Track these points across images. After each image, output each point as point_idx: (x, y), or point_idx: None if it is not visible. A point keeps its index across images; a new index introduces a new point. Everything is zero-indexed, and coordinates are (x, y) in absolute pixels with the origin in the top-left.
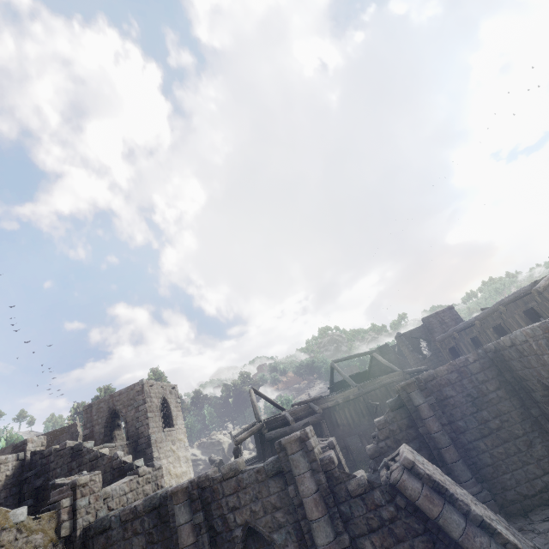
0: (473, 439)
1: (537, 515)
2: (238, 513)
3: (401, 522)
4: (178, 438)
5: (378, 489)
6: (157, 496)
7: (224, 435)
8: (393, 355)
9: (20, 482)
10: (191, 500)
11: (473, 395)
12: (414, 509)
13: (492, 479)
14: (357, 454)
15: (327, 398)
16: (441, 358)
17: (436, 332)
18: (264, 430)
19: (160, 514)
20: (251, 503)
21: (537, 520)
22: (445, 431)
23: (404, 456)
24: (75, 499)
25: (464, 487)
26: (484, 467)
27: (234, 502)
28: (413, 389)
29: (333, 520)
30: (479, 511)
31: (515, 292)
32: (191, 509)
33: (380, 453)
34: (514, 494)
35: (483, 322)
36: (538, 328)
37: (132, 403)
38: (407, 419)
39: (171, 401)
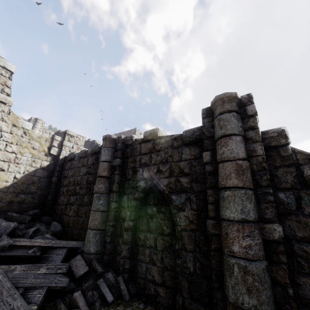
0: None
1: None
2: (147, 169)
3: None
4: None
5: None
6: (98, 145)
7: None
8: None
9: None
10: (115, 149)
11: None
12: None
13: None
14: None
15: None
16: None
17: None
18: None
19: (97, 157)
20: (160, 163)
21: None
22: None
23: None
24: (63, 139)
25: None
26: None
27: (146, 160)
28: None
29: (259, 201)
30: None
31: None
32: (113, 155)
33: None
34: None
35: None
36: None
37: None
38: None
39: None
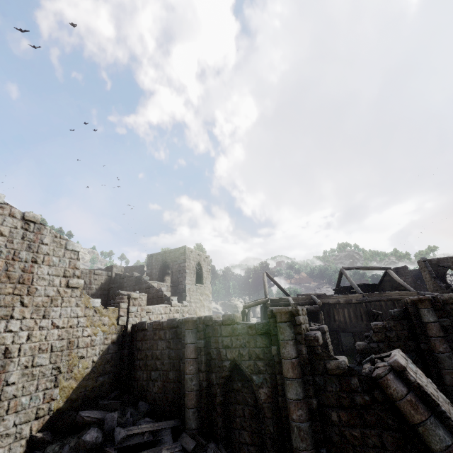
0: None
1: None
2: (229, 351)
3: (373, 412)
4: (205, 293)
5: (357, 377)
6: (176, 320)
7: (240, 302)
8: (410, 278)
9: (108, 289)
10: (197, 330)
11: None
12: (392, 407)
13: None
14: (347, 348)
15: (329, 295)
16: None
17: None
18: (268, 304)
19: (177, 332)
20: (240, 347)
21: None
22: None
23: (395, 359)
24: (128, 305)
25: None
26: None
27: (227, 342)
28: (425, 306)
29: (305, 384)
30: None
31: None
32: (196, 336)
33: (369, 351)
34: None
35: None
36: None
37: (177, 260)
38: (409, 331)
39: (204, 267)
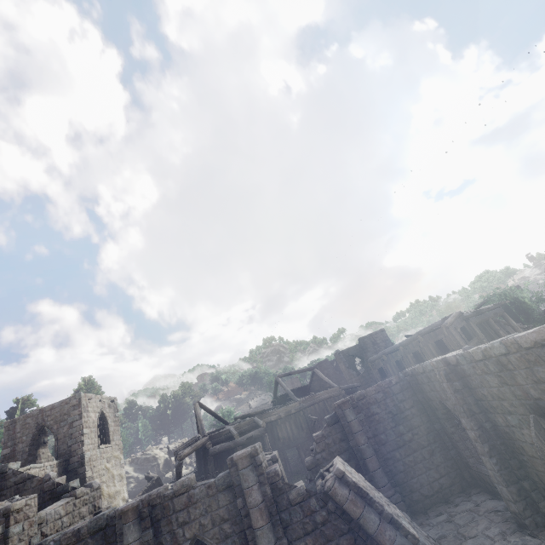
0: (391, 450)
1: (433, 511)
2: (188, 527)
3: (330, 524)
4: (114, 455)
5: (314, 497)
6: (104, 516)
7: (160, 449)
8: (331, 370)
9: None
10: (141, 518)
11: (393, 412)
12: (342, 512)
13: (403, 483)
14: (294, 465)
15: (270, 412)
16: (372, 375)
17: (369, 351)
18: (209, 444)
19: (106, 534)
20: (201, 517)
21: (433, 515)
22: (370, 444)
23: (337, 467)
24: (7, 526)
25: (382, 491)
26: (398, 473)
27: (184, 517)
28: (347, 407)
29: (275, 527)
30: (390, 510)
31: (430, 326)
32: (141, 527)
33: (316, 464)
34: (418, 495)
35: (405, 348)
36: (440, 361)
37: (66, 418)
38: (341, 433)
39: (110, 416)
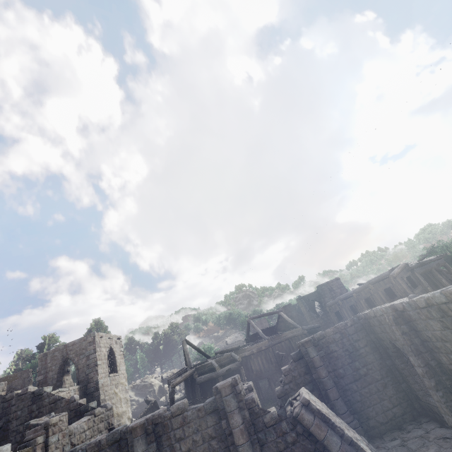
0: (349, 382)
1: (388, 436)
2: (183, 442)
3: (299, 444)
4: (121, 382)
5: (285, 420)
6: (118, 431)
7: (155, 378)
8: (294, 313)
9: None
10: (147, 434)
11: (349, 350)
12: (309, 434)
13: (361, 411)
14: (265, 393)
15: (245, 348)
16: (329, 318)
17: (326, 297)
18: (195, 375)
19: (121, 446)
20: (193, 434)
21: (388, 440)
22: (330, 377)
23: (303, 396)
24: (47, 437)
25: (342, 418)
26: (355, 402)
27: (180, 434)
28: (309, 346)
29: (253, 444)
30: (350, 434)
31: (379, 276)
32: (147, 440)
33: (285, 393)
34: (374, 422)
35: (358, 295)
36: (389, 308)
37: (84, 352)
38: (305, 367)
39: (116, 350)
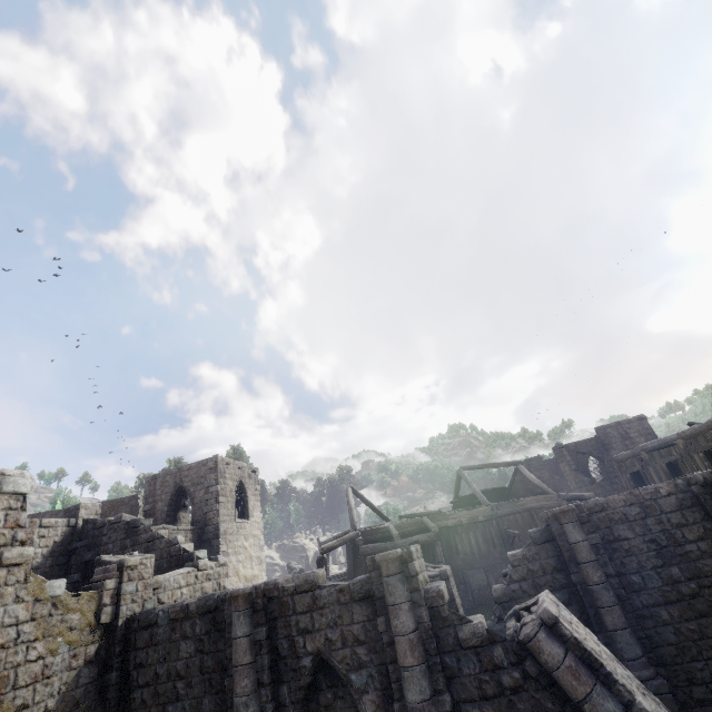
0: (652, 604)
1: None
2: (310, 638)
3: (527, 696)
4: (253, 534)
5: (501, 644)
6: (214, 597)
7: (310, 540)
8: (547, 472)
9: (68, 552)
10: (254, 610)
11: (659, 541)
12: (550, 681)
13: (674, 664)
14: (479, 594)
15: (447, 514)
16: (617, 486)
17: (614, 449)
18: (359, 541)
19: (215, 619)
20: (328, 628)
21: None
22: (610, 585)
23: (544, 607)
24: (120, 582)
25: (628, 667)
26: (663, 645)
27: (306, 623)
28: (569, 520)
29: (432, 672)
30: (648, 705)
31: None
32: (252, 620)
33: (510, 598)
34: (705, 692)
35: (689, 443)
36: None
37: (202, 482)
38: (556, 558)
39: (249, 487)
